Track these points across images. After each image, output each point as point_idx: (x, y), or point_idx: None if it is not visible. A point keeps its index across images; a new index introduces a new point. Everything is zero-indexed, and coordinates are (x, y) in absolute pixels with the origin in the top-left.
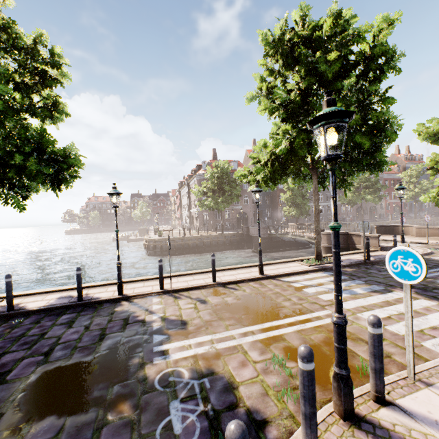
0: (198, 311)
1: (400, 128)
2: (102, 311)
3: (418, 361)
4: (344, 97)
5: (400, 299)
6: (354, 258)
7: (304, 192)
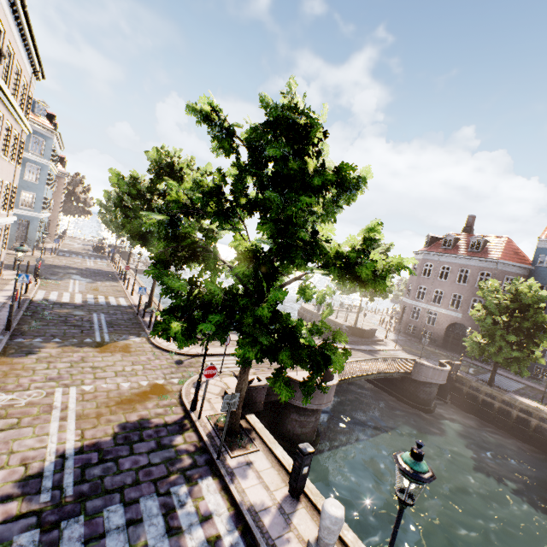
0: (97, 285)
1: (136, 223)
2: (111, 280)
3: (41, 288)
4: (149, 202)
5: (73, 300)
6: (153, 318)
7: (527, 317)
